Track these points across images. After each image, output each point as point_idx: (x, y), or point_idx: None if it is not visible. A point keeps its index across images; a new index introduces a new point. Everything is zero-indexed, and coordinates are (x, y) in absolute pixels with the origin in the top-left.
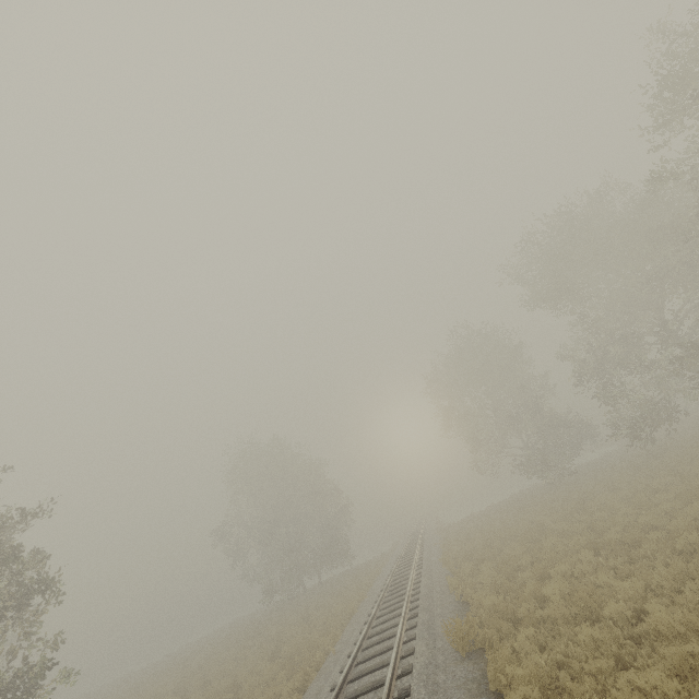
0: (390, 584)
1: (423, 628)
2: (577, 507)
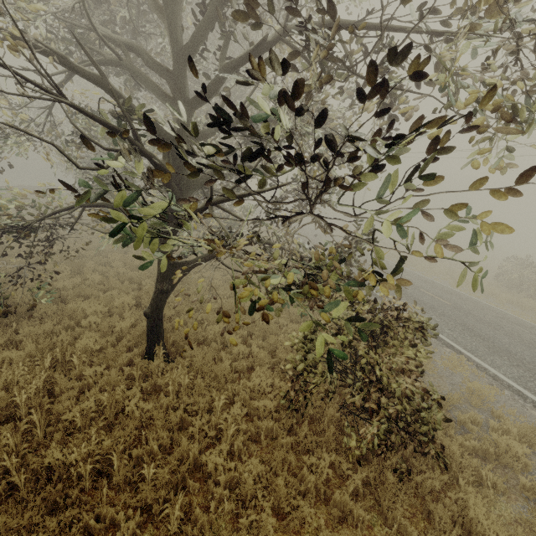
0: None
1: None
2: None
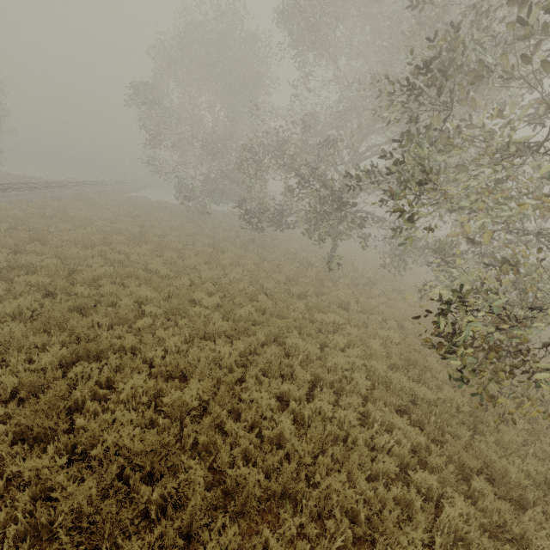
0: None
1: None
2: (104, 242)
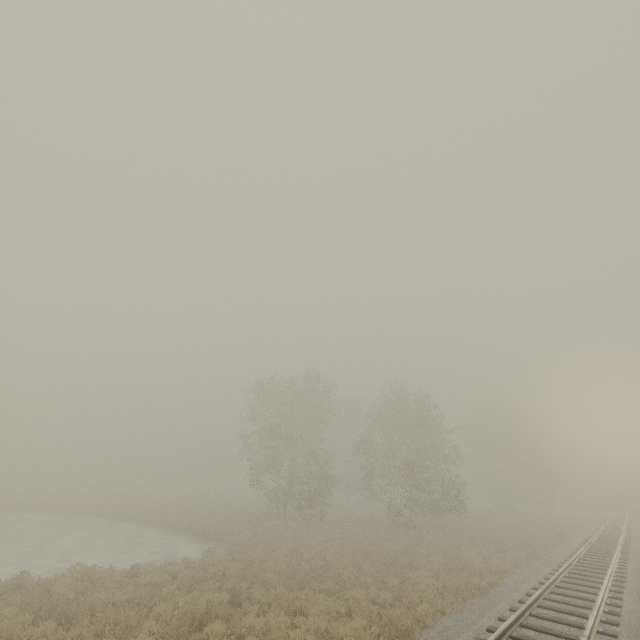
0: (604, 528)
1: (634, 543)
2: None
